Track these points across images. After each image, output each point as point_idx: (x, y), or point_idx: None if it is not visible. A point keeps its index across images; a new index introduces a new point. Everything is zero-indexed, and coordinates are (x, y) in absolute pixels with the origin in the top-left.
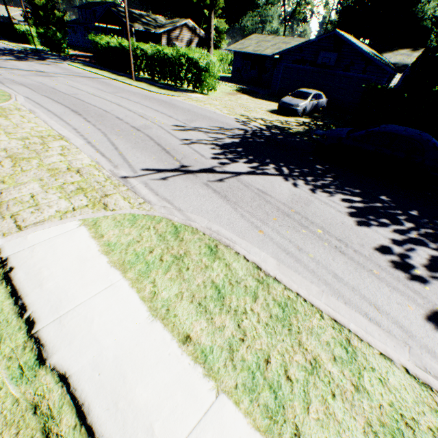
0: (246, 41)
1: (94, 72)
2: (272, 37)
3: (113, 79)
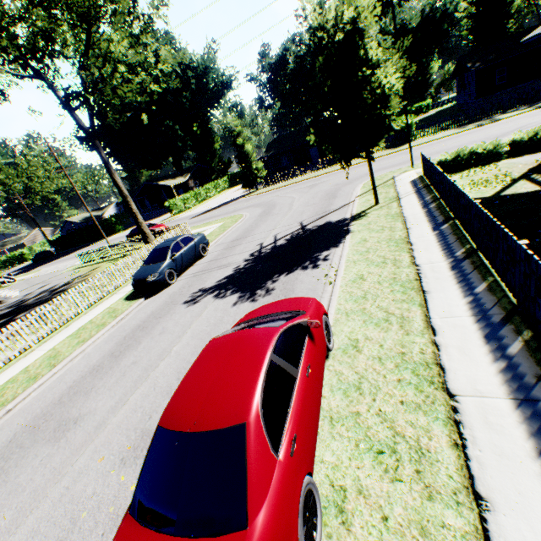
0: None
1: None
2: None
3: None
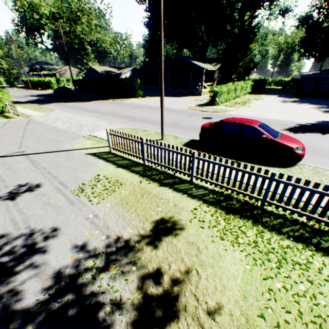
0: None
1: (20, 89)
2: None
3: (25, 90)
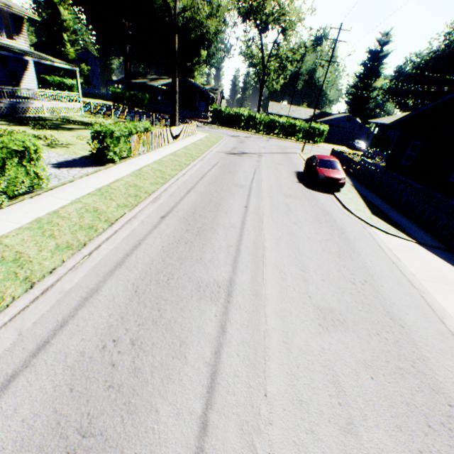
0: (272, 107)
1: (250, 133)
2: (283, 105)
3: (274, 138)
